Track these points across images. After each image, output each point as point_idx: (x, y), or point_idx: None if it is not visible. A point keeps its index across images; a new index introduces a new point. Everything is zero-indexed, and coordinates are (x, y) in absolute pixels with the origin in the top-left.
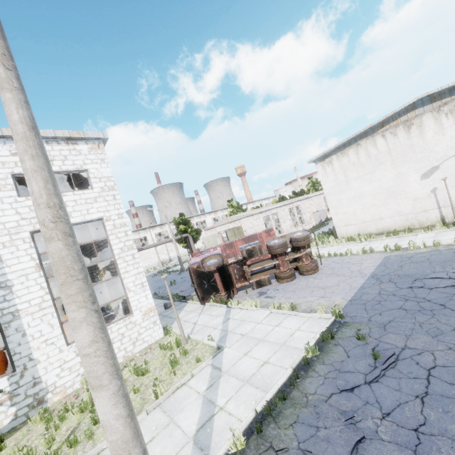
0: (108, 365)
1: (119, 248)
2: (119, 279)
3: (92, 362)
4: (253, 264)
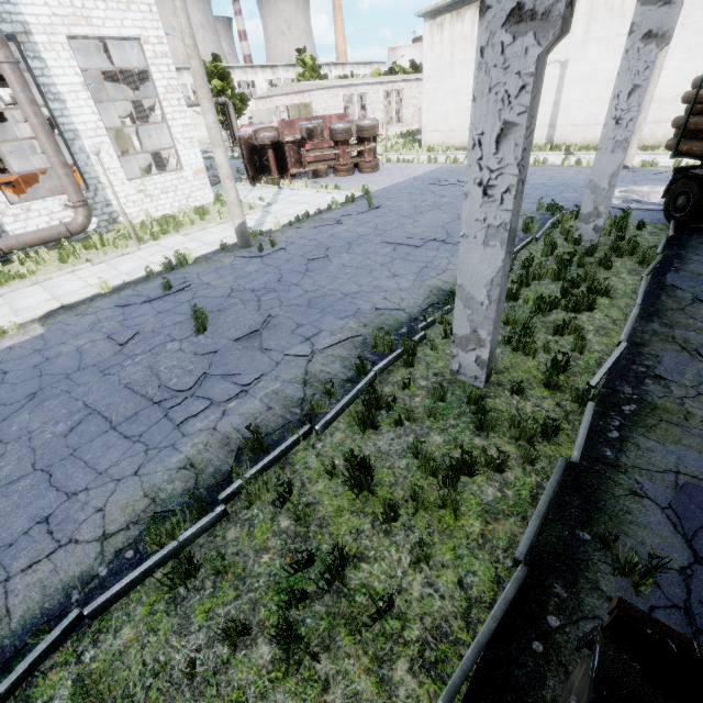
0: (221, 137)
1: (163, 86)
2: (153, 134)
3: (215, 133)
4: (312, 150)
